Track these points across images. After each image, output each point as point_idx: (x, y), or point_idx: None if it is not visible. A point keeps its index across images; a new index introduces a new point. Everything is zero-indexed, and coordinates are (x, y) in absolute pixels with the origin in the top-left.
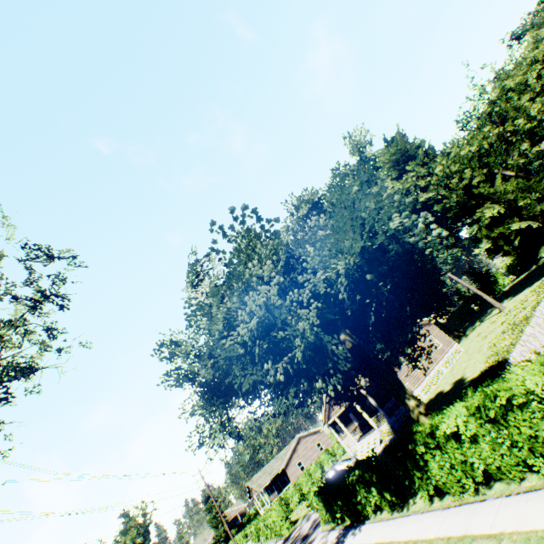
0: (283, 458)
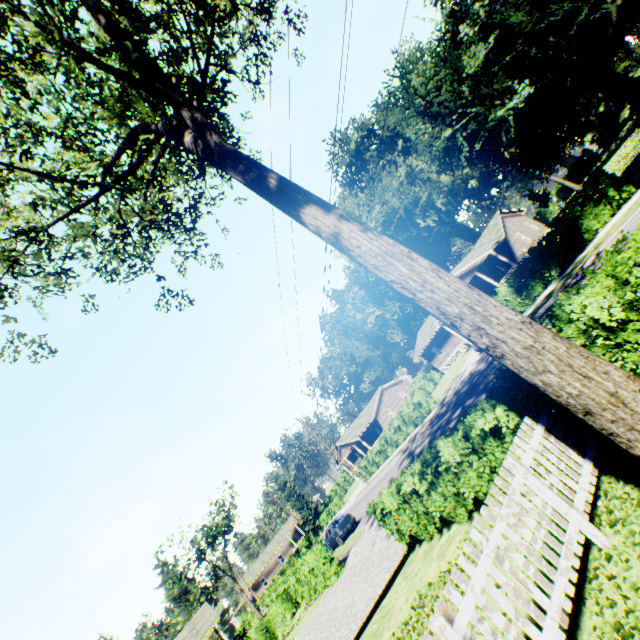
0: (369, 413)
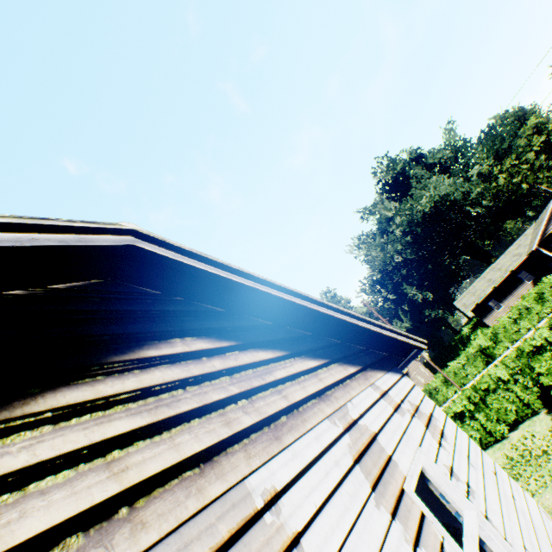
0: None
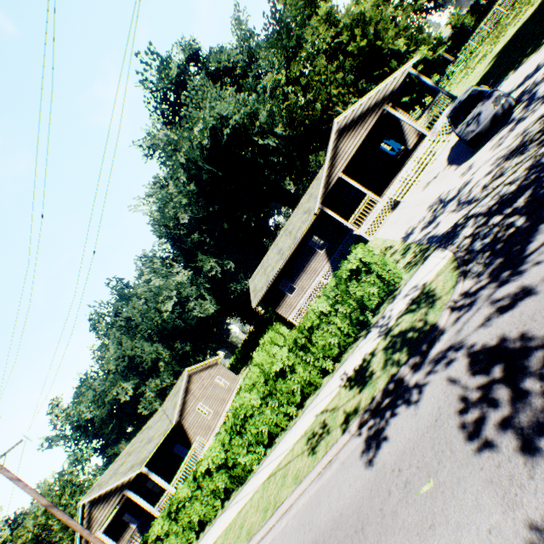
0: (165, 416)
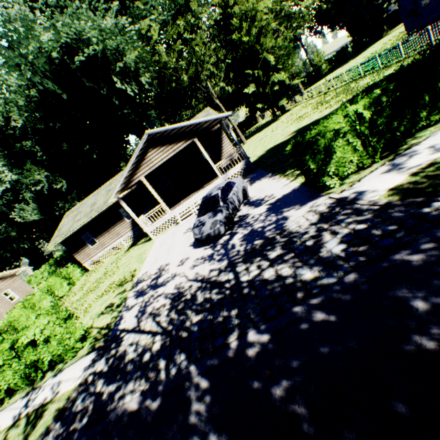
0: None
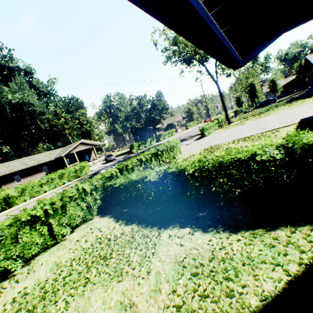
0: None
